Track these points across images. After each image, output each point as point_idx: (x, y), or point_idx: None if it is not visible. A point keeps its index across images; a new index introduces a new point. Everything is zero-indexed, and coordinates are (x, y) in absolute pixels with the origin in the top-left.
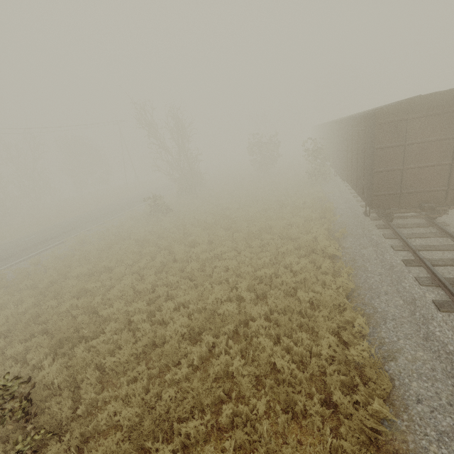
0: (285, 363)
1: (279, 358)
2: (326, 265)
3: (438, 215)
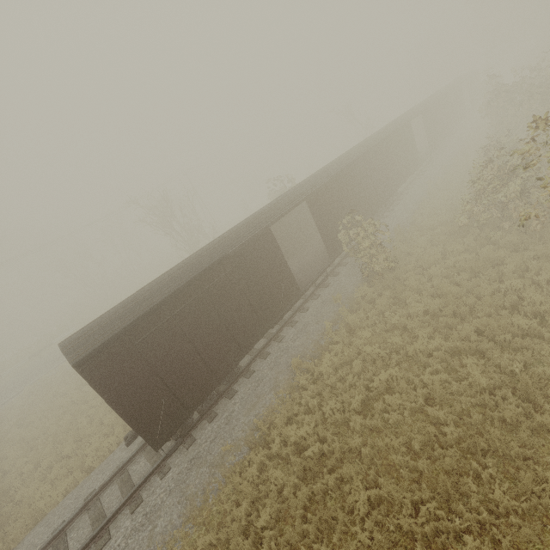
0: None
1: None
2: (88, 461)
3: None
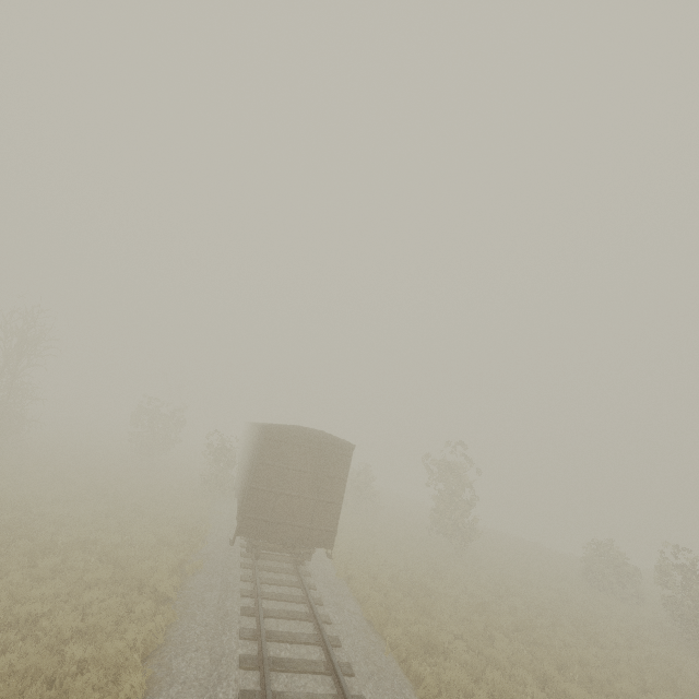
0: None
1: None
2: (144, 608)
3: (302, 558)
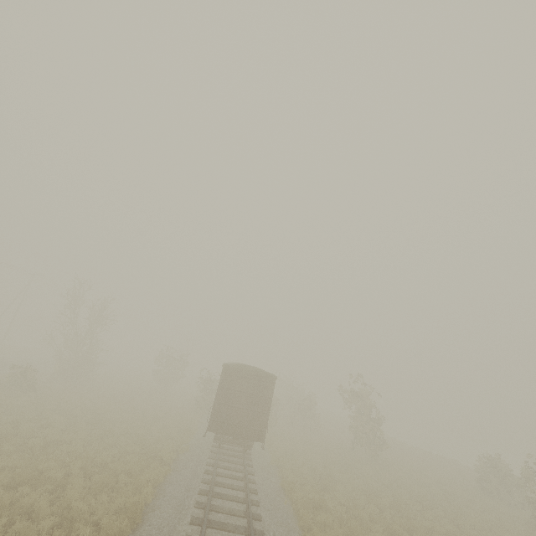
0: (82, 505)
1: (79, 502)
2: (155, 465)
3: (245, 448)
